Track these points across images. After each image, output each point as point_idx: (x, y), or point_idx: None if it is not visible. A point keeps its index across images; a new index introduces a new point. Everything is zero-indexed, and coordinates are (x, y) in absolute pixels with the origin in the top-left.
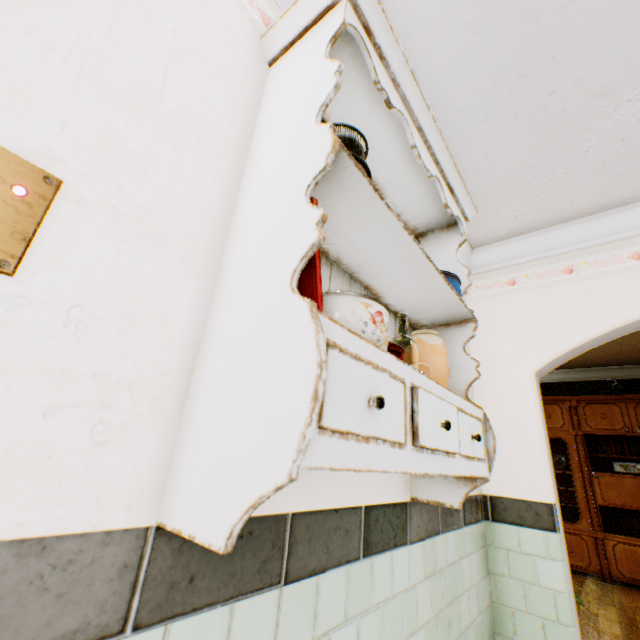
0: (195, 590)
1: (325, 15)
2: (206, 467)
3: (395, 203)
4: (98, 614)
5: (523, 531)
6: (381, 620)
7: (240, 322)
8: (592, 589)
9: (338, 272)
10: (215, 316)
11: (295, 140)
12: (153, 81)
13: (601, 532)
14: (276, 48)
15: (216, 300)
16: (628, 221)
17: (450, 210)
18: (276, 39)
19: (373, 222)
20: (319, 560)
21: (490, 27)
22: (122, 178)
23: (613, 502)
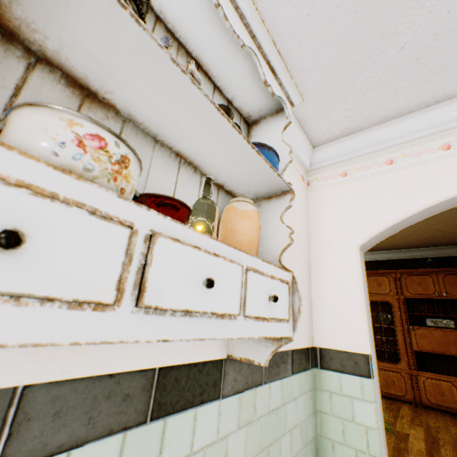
0: None
1: None
2: None
3: (225, 87)
4: None
5: (344, 377)
6: None
7: None
8: (407, 413)
9: (135, 132)
10: None
11: None
12: None
13: (415, 370)
14: None
15: None
16: (439, 117)
17: (271, 89)
18: None
19: (135, 52)
20: (73, 434)
21: None
22: None
23: (425, 348)
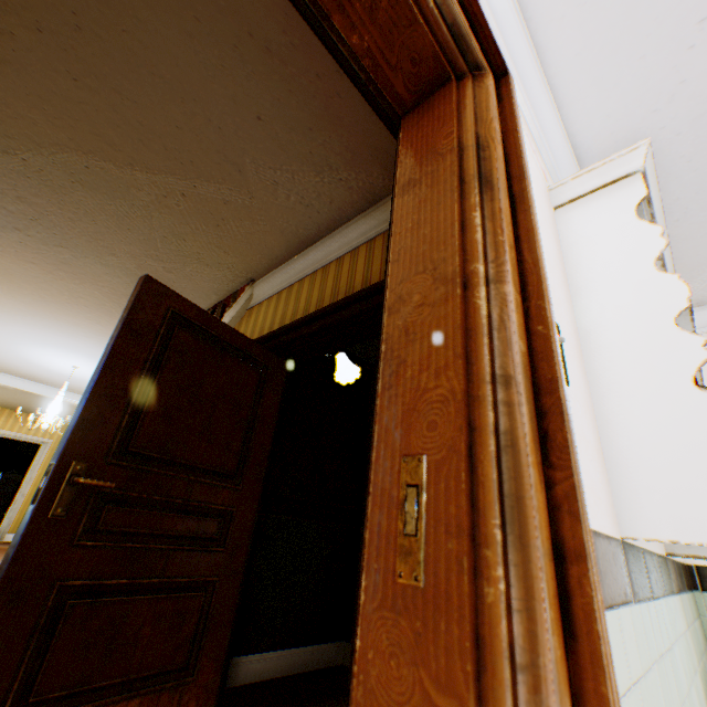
0: (636, 587)
1: (616, 181)
2: (662, 500)
3: None
4: (625, 586)
5: None
6: (682, 651)
7: (643, 408)
8: None
9: None
10: (603, 402)
11: (634, 280)
12: (546, 249)
13: None
14: (564, 198)
15: (596, 391)
16: None
17: None
18: (565, 193)
19: None
20: (655, 588)
21: (702, 158)
22: (560, 317)
23: None
